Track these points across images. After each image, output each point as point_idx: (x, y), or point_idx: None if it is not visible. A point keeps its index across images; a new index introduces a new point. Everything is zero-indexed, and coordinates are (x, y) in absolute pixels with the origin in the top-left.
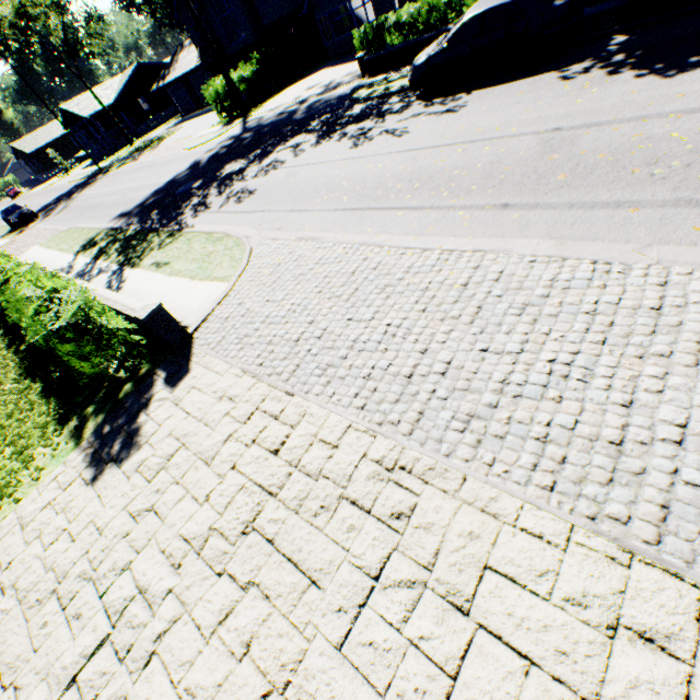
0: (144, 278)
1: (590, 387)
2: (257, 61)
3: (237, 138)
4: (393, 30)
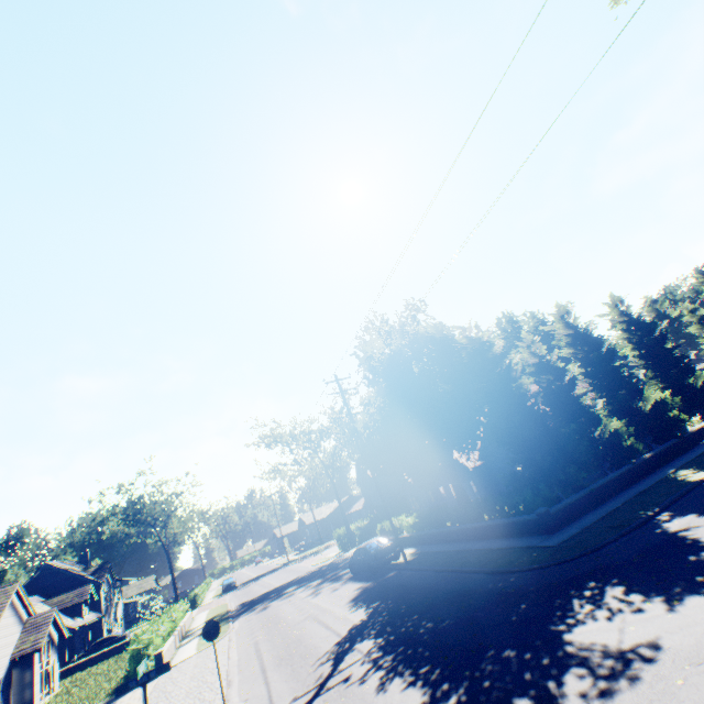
0: (194, 642)
1: (175, 697)
2: (372, 517)
3: (322, 567)
4: (386, 529)
